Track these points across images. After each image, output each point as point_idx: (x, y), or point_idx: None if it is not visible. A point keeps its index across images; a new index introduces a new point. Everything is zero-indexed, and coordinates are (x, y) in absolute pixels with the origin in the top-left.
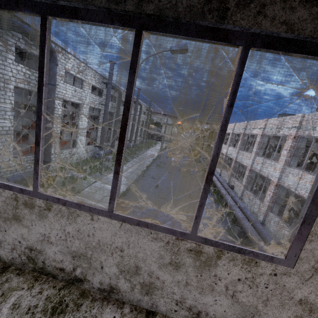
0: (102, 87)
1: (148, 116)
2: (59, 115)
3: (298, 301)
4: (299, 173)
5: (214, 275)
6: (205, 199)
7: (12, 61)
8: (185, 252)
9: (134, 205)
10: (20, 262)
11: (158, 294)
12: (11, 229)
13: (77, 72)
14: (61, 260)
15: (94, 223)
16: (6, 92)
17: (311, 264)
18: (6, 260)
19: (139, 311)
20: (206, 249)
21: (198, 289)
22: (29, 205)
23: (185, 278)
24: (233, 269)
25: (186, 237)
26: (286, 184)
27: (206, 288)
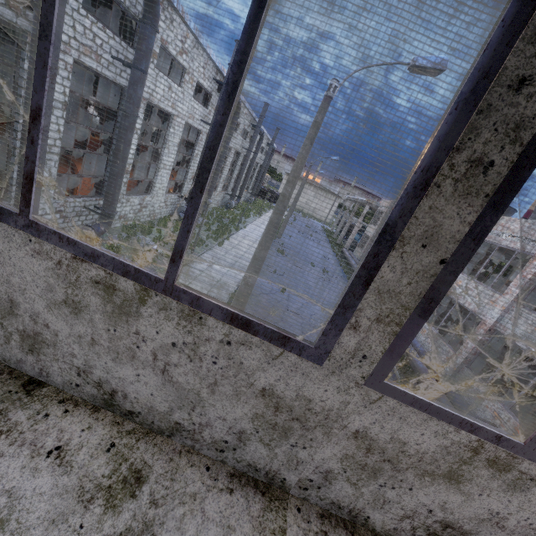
0: (211, 89)
1: (267, 156)
2: (137, 131)
3: None
4: None
5: None
6: None
7: (78, 5)
8: None
9: None
10: None
11: None
12: (424, 490)
13: (180, 51)
14: None
15: None
16: (58, 68)
17: None
18: (377, 527)
19: None
20: None
21: None
22: (498, 465)
23: None
24: None
25: None
26: (510, 333)
27: None
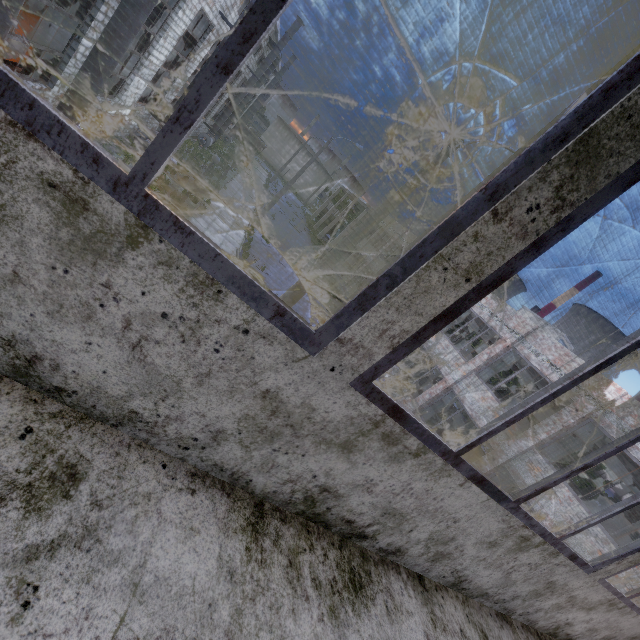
0: None
1: (269, 89)
2: None
3: None
4: (486, 393)
5: None
6: None
7: None
8: None
9: None
10: (545, 628)
11: None
12: (574, 613)
13: None
14: (577, 630)
15: (631, 618)
16: None
17: None
18: (536, 626)
19: None
20: None
21: None
22: (612, 604)
23: None
24: None
25: None
26: (462, 395)
27: None
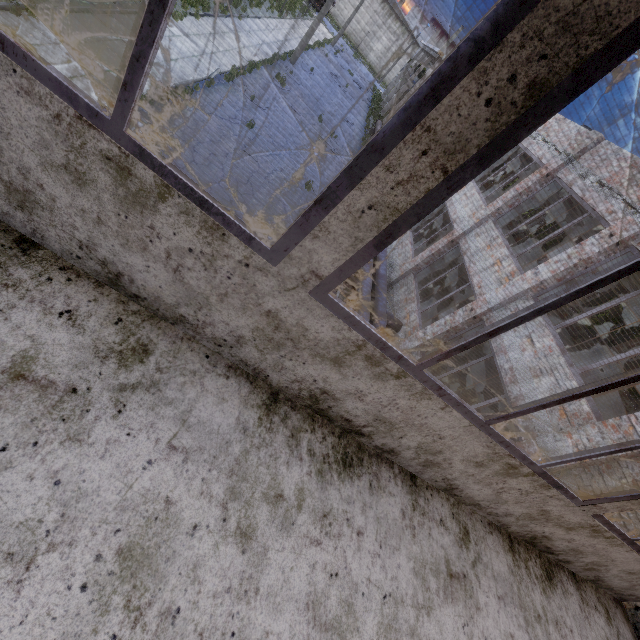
0: None
1: None
2: None
3: (266, 312)
4: (496, 239)
5: (150, 225)
6: (149, 45)
7: None
8: (97, 158)
9: (180, 135)
10: None
11: (44, 217)
12: None
13: None
14: None
15: None
16: None
17: (302, 271)
18: None
19: (4, 230)
20: (141, 172)
21: (120, 239)
22: None
23: (96, 208)
24: (185, 230)
25: (101, 126)
26: (466, 247)
27: (135, 242)
